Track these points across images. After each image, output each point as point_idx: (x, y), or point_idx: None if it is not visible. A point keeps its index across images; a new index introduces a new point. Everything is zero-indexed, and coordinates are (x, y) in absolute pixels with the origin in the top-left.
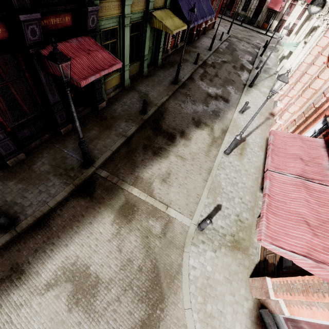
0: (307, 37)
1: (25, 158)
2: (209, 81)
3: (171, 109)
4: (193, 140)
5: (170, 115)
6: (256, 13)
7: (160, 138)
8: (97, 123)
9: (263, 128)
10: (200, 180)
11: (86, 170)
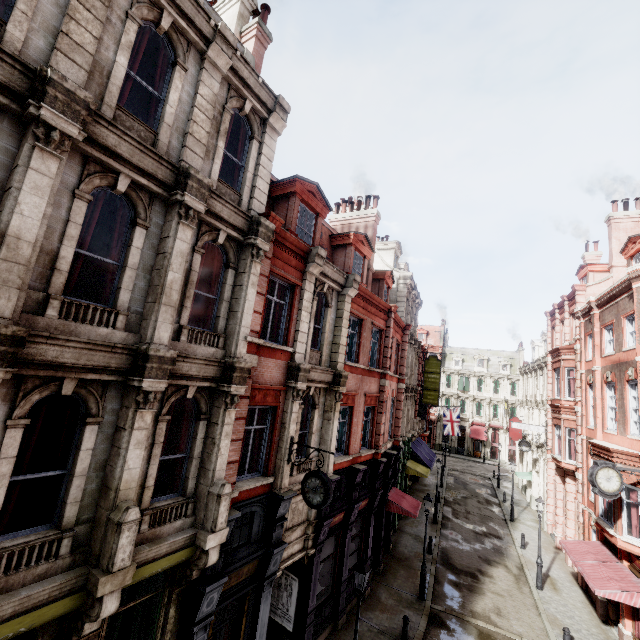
0: (535, 467)
1: (369, 593)
2: (466, 518)
3: (451, 549)
4: (495, 577)
5: (454, 554)
6: (459, 442)
7: (463, 576)
8: (399, 564)
9: (559, 562)
10: (533, 615)
11: (424, 603)
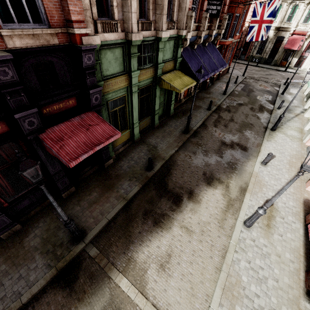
0: None
1: (21, 228)
2: (224, 127)
3: (180, 163)
4: (203, 202)
5: (178, 170)
6: (272, 53)
7: (164, 201)
8: (101, 183)
9: (296, 184)
10: (211, 268)
11: (74, 246)
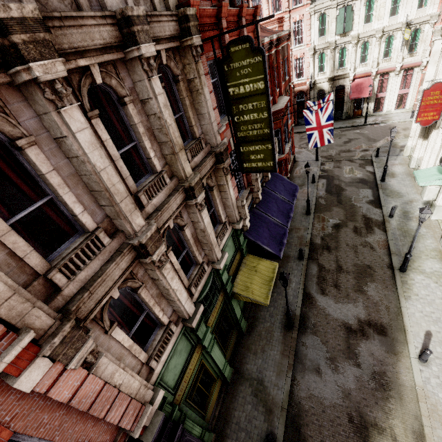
0: None
1: None
2: (335, 289)
3: (307, 405)
4: None
5: (311, 424)
6: (337, 106)
7: None
8: None
9: None
10: None
11: None
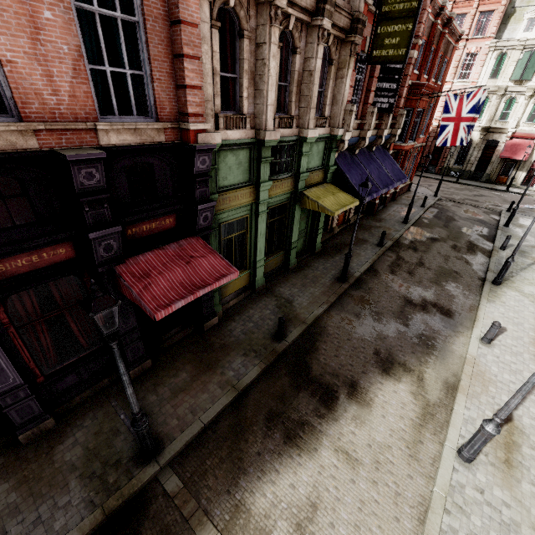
0: None
1: (54, 425)
2: (408, 274)
3: (332, 330)
4: (377, 406)
5: (329, 343)
6: (480, 165)
7: (304, 397)
8: (195, 357)
9: None
10: None
11: (140, 470)
